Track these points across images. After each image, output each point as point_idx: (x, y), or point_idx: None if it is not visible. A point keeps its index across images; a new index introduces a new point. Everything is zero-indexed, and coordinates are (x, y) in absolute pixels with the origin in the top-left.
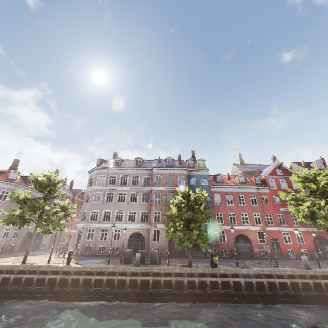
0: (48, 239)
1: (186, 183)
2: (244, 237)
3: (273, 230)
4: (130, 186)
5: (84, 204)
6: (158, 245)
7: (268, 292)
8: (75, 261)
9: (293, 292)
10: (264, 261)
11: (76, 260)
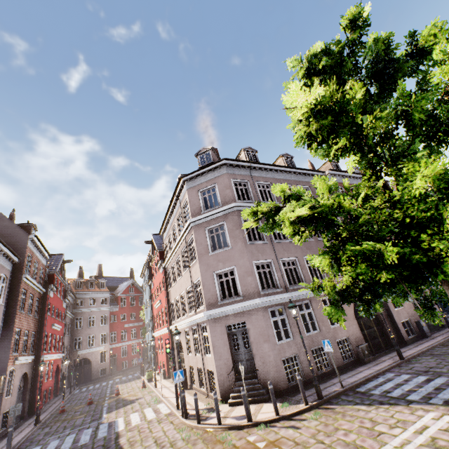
0: (13, 394)
1: None
2: None
3: None
4: None
5: (208, 255)
6: (405, 314)
7: None
8: (400, 406)
9: None
10: None
11: (384, 403)
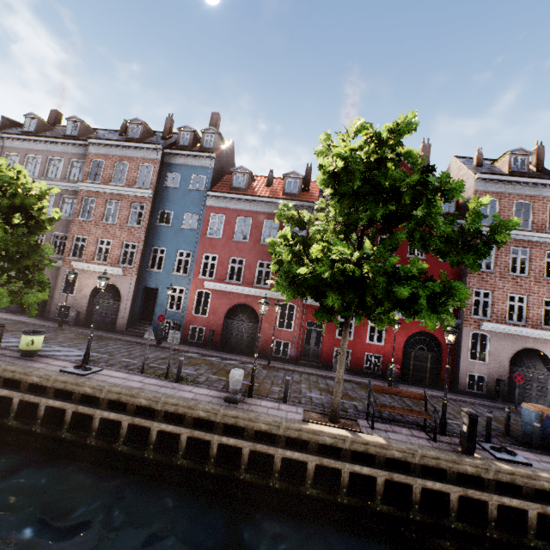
0: None
1: (154, 181)
2: (251, 311)
3: (319, 307)
4: (41, 180)
5: None
6: (70, 301)
7: (65, 435)
8: None
9: (127, 448)
10: (252, 362)
11: None
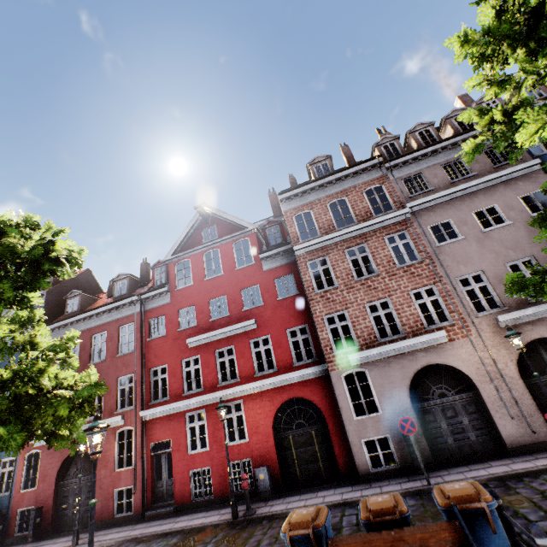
0: None
1: None
2: (89, 457)
3: (162, 417)
4: None
5: None
6: None
7: None
8: None
9: None
10: None
11: None
